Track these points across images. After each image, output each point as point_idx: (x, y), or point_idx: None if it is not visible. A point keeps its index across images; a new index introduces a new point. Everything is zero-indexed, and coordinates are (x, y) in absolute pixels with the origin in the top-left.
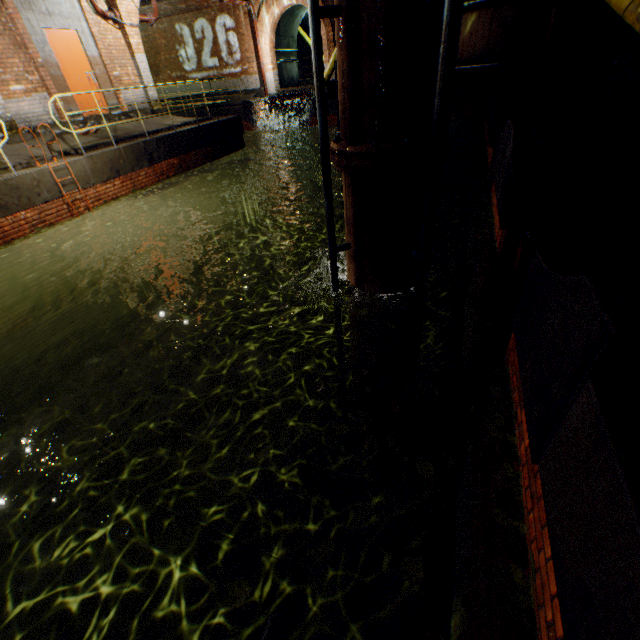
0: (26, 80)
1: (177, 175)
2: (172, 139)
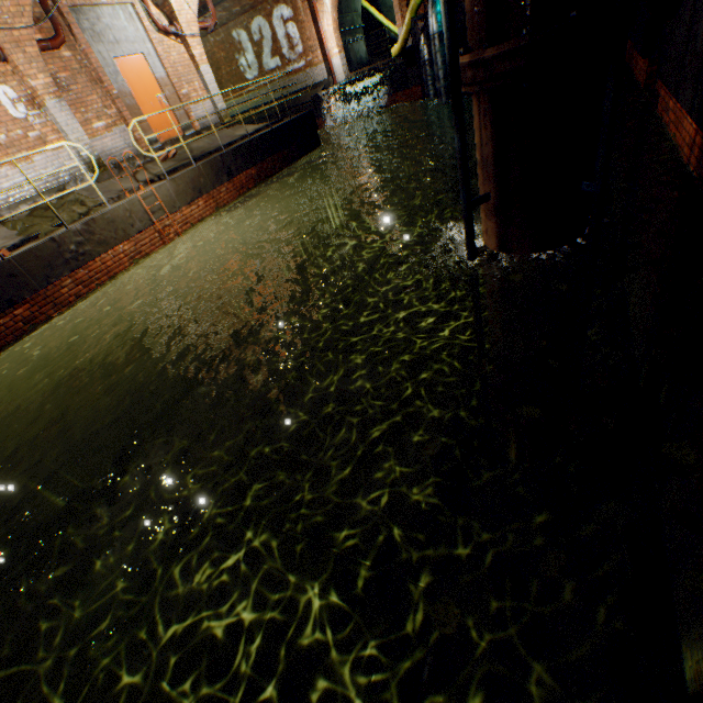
0: (105, 115)
1: (256, 186)
2: (247, 148)
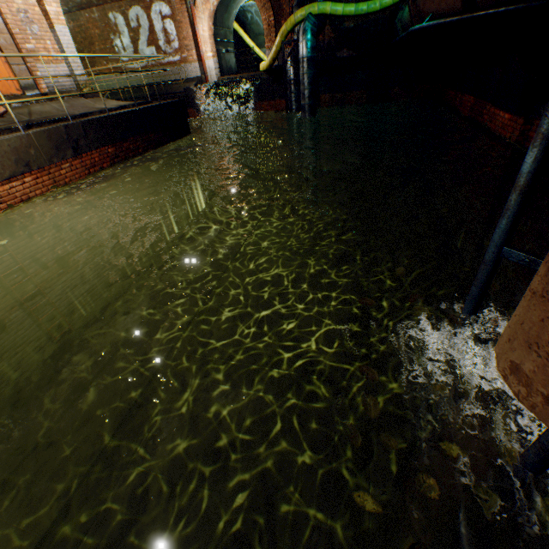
0: None
1: (113, 166)
2: (104, 123)
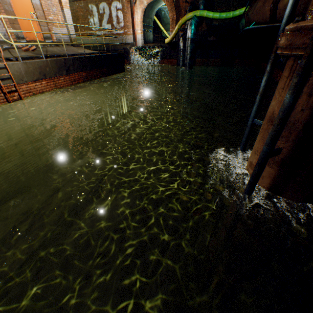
0: None
1: (84, 82)
2: (83, 60)
